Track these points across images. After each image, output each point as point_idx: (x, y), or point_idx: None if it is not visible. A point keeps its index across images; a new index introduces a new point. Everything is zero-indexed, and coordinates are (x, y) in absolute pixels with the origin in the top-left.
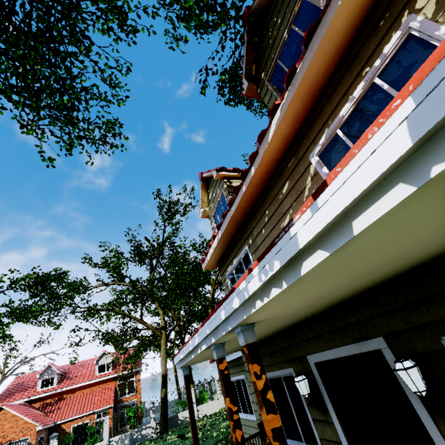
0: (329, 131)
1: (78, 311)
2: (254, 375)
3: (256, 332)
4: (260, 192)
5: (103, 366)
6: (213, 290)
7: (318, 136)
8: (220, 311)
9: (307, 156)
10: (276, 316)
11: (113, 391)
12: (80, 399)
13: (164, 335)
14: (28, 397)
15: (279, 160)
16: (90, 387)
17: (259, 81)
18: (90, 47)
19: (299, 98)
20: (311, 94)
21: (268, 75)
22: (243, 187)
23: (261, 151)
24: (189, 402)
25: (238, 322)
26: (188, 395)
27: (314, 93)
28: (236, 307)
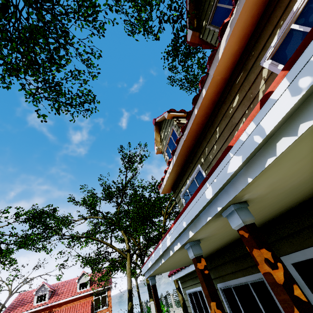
0: (282, 29)
1: (64, 238)
2: (267, 263)
3: (231, 227)
4: (209, 114)
5: (83, 284)
6: (165, 219)
7: (268, 41)
8: (203, 192)
9: (258, 63)
10: (270, 195)
11: (90, 305)
12: (65, 312)
13: (128, 256)
14: (26, 310)
15: (226, 80)
16: (72, 302)
17: (200, 29)
18: (73, 38)
19: (248, 9)
20: (259, 4)
21: (209, 20)
22: (194, 110)
23: (211, 71)
24: (158, 312)
25: (235, 194)
26: (156, 304)
27: (261, 4)
28: (236, 169)
